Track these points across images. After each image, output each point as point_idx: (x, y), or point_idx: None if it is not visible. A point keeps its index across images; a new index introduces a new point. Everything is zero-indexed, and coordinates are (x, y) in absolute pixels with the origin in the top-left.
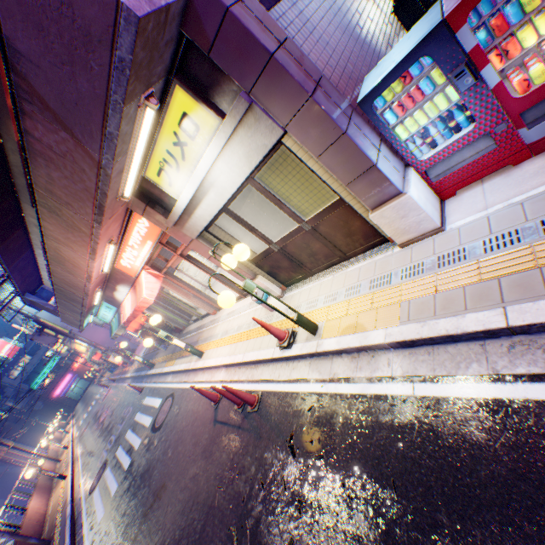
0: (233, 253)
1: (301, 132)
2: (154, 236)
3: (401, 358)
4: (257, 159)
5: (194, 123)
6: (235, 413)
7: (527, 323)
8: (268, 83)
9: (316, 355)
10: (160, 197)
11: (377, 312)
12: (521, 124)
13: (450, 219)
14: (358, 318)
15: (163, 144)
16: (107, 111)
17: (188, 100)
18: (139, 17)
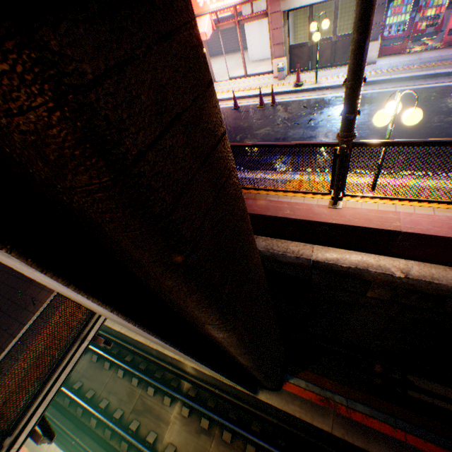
0: (324, 22)
1: None
2: None
3: None
4: None
5: None
6: (258, 109)
7: (395, 78)
8: None
9: (314, 90)
10: None
11: None
12: (411, 40)
13: (378, 63)
14: (339, 80)
15: None
16: None
17: None
18: None
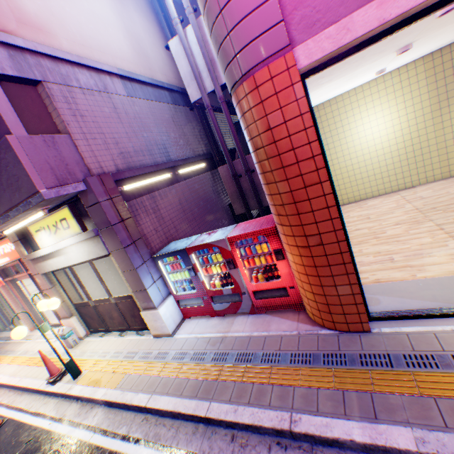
0: (47, 302)
1: (117, 257)
2: (14, 256)
3: (103, 412)
4: (94, 256)
5: (69, 224)
6: None
7: (151, 406)
8: (108, 232)
9: (66, 396)
10: (33, 239)
11: (114, 375)
12: (212, 300)
13: (179, 331)
14: (104, 376)
15: (48, 221)
16: (14, 208)
17: (70, 215)
18: (46, 199)
